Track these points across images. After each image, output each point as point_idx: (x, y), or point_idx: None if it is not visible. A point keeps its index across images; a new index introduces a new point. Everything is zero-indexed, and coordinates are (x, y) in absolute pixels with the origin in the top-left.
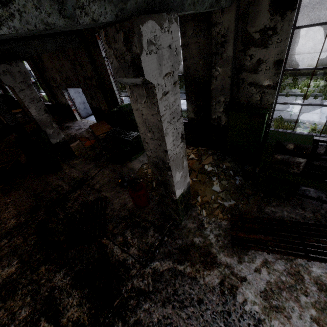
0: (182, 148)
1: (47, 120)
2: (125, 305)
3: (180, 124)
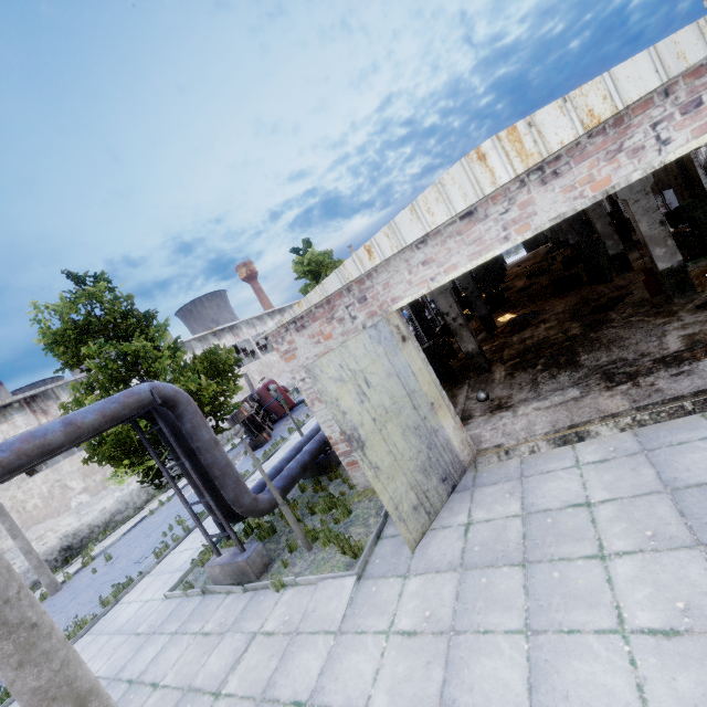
0: (662, 231)
1: (609, 233)
2: (600, 330)
3: (657, 215)
